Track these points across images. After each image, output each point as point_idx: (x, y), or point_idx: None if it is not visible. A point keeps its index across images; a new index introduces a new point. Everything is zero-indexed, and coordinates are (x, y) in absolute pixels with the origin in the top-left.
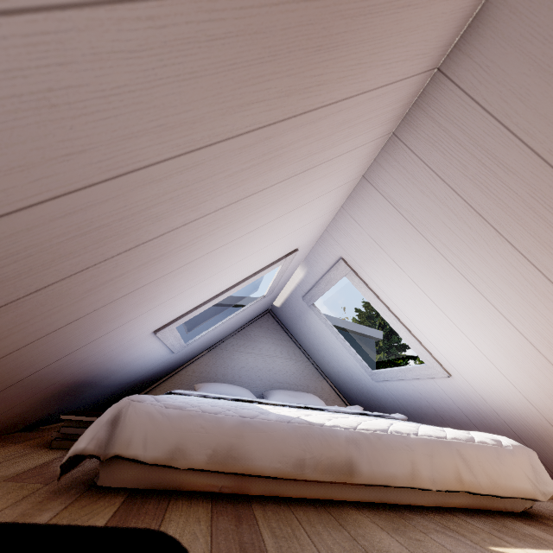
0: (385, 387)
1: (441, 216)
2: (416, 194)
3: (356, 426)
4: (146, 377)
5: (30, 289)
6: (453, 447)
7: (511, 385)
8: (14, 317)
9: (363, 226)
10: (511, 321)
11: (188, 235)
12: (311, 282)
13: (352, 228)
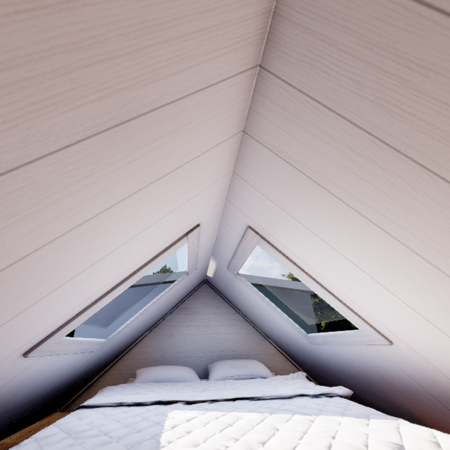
0: (324, 350)
1: (343, 160)
2: (305, 139)
3: None
4: (75, 377)
5: None
6: None
7: None
8: None
9: (259, 189)
10: None
11: None
12: (230, 253)
13: (250, 193)
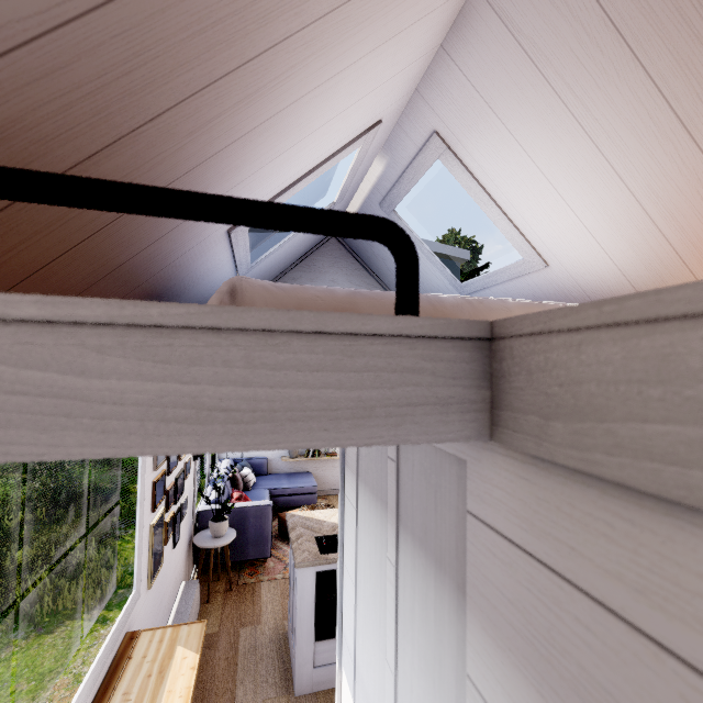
0: None
1: (571, 40)
2: (543, 8)
3: (459, 295)
4: None
5: (148, 116)
6: (547, 308)
7: (608, 260)
8: (130, 158)
9: (468, 75)
10: (624, 179)
11: (285, 61)
12: (392, 179)
13: (453, 80)
